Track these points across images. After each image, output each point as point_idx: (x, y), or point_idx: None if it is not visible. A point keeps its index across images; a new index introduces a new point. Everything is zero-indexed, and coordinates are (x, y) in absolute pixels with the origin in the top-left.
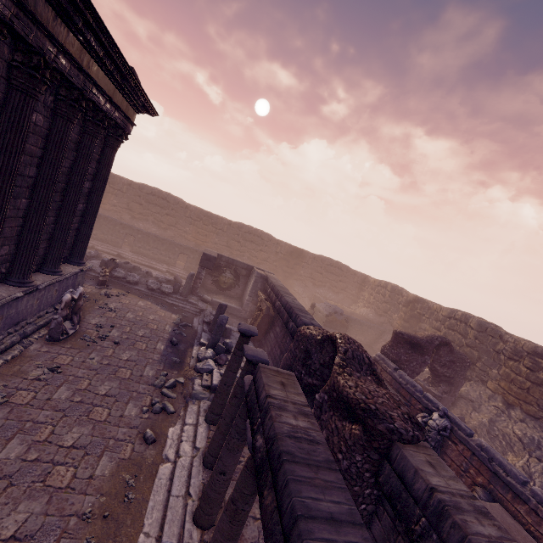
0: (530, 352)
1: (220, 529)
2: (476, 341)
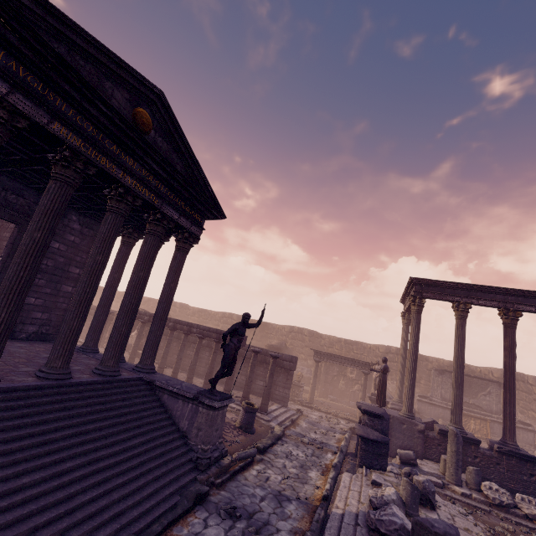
0: (198, 311)
1: (137, 341)
2: (180, 313)
